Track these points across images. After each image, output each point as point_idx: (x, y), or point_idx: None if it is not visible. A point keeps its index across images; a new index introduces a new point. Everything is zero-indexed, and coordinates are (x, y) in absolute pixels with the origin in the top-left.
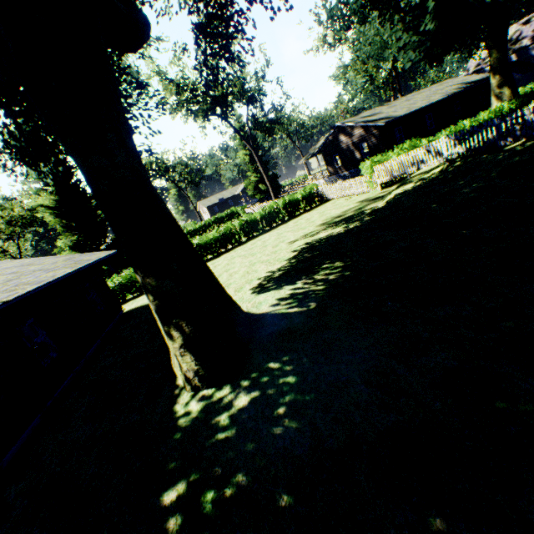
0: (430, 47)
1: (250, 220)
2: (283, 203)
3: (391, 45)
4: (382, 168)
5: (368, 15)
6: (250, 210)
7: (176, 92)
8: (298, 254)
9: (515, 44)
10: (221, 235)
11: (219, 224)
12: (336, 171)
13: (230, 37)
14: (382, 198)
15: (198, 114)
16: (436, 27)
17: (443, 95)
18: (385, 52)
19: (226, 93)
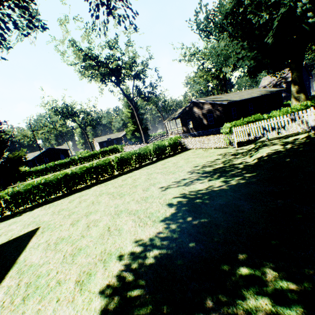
0: (261, 59)
1: (125, 157)
2: (153, 146)
3: (233, 56)
4: (241, 130)
5: (225, 30)
6: (127, 148)
7: (83, 58)
8: (177, 212)
9: (284, 79)
10: (96, 167)
11: (103, 155)
12: (189, 130)
13: None
14: (246, 154)
15: (98, 76)
16: (272, 43)
17: (259, 94)
18: (229, 59)
19: (120, 66)
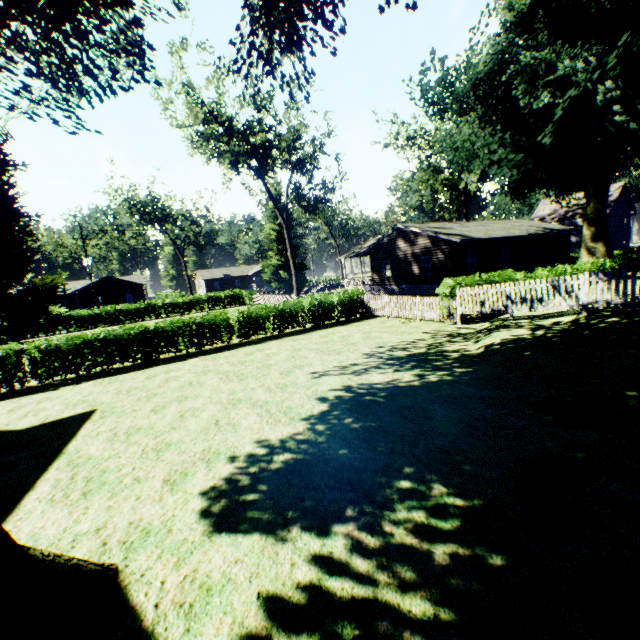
0: (532, 169)
1: (255, 314)
2: (311, 302)
3: (483, 156)
4: (470, 294)
5: (471, 108)
6: (260, 299)
7: (204, 118)
8: (330, 410)
9: (582, 209)
10: (201, 325)
11: (213, 305)
12: (383, 281)
13: (304, 16)
14: (470, 337)
15: (226, 156)
16: (551, 146)
17: (524, 232)
18: (474, 160)
19: (270, 143)
